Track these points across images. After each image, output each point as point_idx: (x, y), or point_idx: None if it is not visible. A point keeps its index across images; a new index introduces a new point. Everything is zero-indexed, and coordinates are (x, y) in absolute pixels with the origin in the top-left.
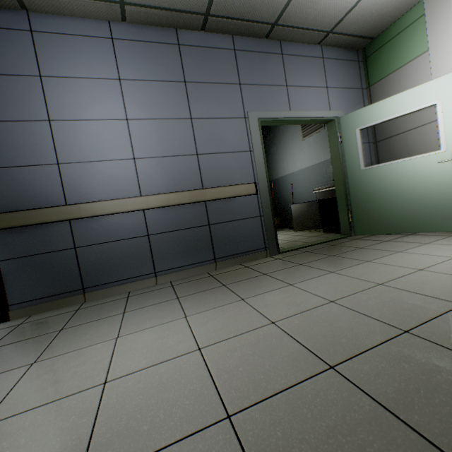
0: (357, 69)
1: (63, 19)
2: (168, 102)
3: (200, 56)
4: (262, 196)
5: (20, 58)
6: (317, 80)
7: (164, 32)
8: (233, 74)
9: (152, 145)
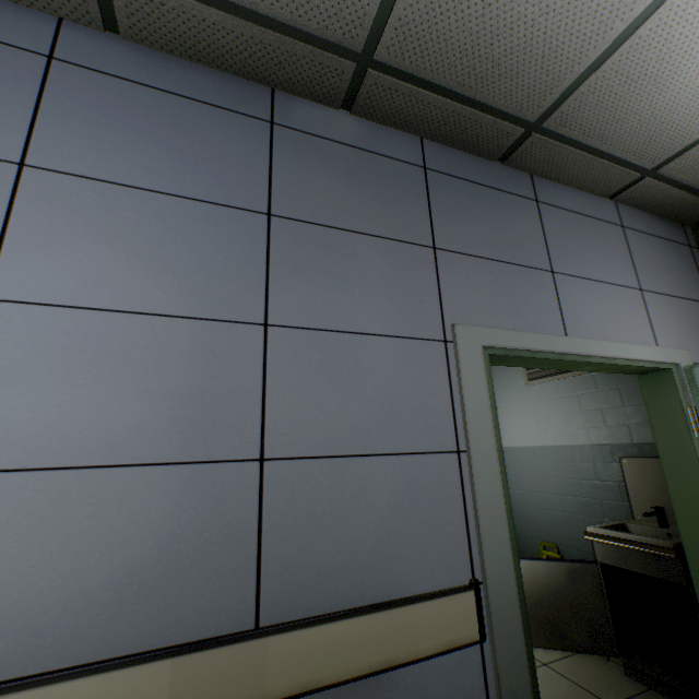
0: (691, 261)
1: None
2: (192, 260)
3: (331, 160)
4: (499, 645)
5: None
6: (617, 269)
7: (236, 87)
8: (417, 220)
9: (65, 410)
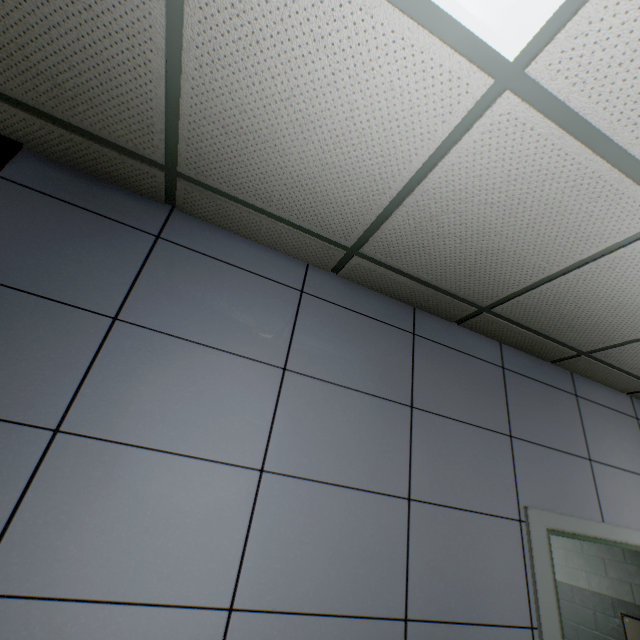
0: None
1: (231, 237)
2: (368, 443)
3: (447, 362)
4: None
5: (97, 271)
6: (635, 458)
7: (394, 307)
8: (499, 411)
9: (297, 562)
